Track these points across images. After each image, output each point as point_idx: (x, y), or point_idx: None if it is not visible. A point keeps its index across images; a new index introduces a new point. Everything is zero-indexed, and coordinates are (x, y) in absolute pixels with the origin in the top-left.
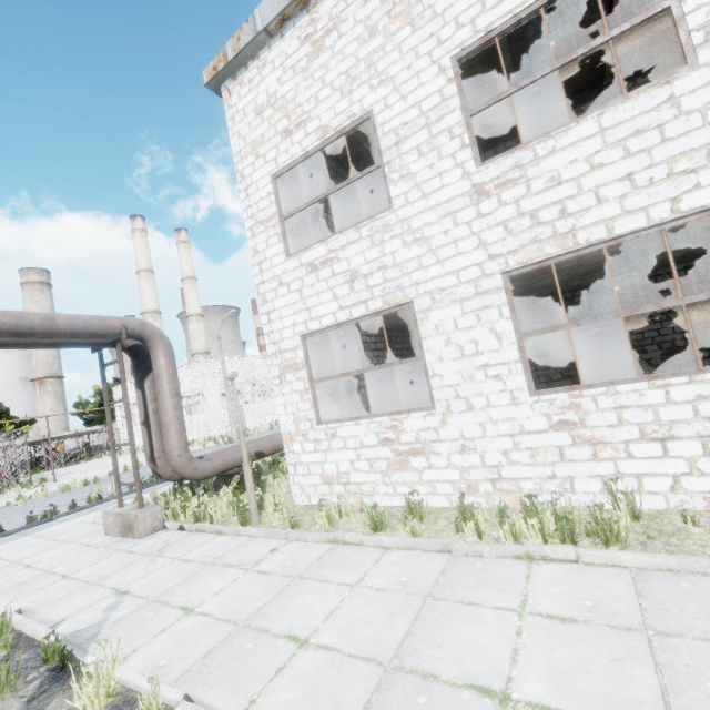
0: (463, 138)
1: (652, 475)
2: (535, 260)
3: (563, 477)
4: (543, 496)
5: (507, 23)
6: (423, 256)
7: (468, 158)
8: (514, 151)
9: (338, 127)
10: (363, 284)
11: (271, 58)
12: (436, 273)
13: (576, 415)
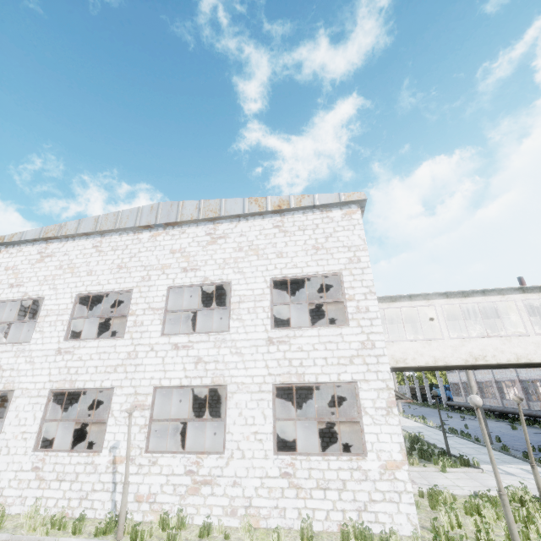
0: (65, 326)
1: (52, 498)
2: (61, 388)
3: (24, 496)
4: (13, 507)
5: (95, 293)
6: (29, 370)
7: (63, 335)
8: (75, 340)
9: (31, 296)
10: (1, 374)
11: (25, 250)
12: (30, 380)
13: (42, 464)
